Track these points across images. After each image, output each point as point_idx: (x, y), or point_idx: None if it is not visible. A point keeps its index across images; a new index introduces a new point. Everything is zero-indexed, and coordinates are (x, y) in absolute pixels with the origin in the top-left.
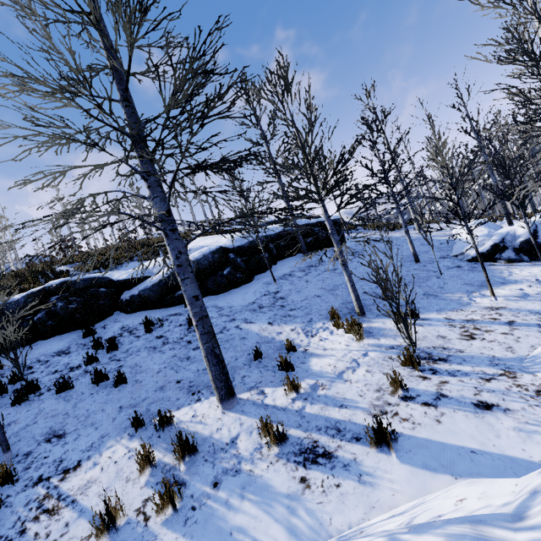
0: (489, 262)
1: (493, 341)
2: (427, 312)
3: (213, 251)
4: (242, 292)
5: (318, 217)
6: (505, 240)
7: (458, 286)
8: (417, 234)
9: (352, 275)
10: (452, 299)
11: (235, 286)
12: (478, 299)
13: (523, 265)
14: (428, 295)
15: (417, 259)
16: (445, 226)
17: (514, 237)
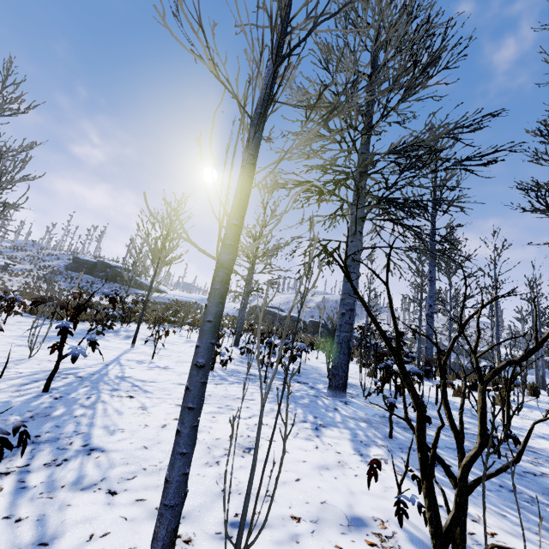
0: None
1: None
2: None
3: None
4: (527, 370)
5: None
6: None
7: None
8: None
9: None
10: None
11: None
12: None
13: None
14: None
15: None
16: None
17: None
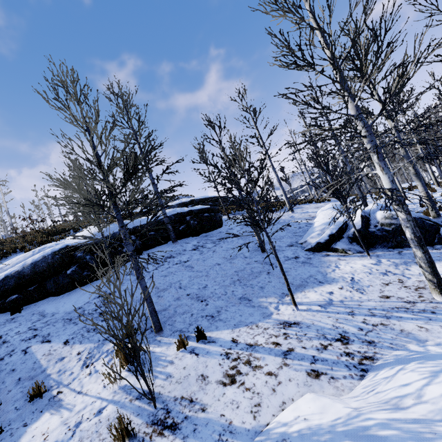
0: (325, 251)
1: (248, 390)
2: (223, 327)
3: (55, 251)
4: (82, 292)
5: (223, 198)
6: (341, 229)
7: (278, 285)
8: (287, 216)
9: (195, 270)
10: (260, 307)
11: (80, 284)
12: (283, 308)
13: (353, 255)
14: (244, 299)
15: (262, 249)
16: (317, 206)
17: (350, 226)
